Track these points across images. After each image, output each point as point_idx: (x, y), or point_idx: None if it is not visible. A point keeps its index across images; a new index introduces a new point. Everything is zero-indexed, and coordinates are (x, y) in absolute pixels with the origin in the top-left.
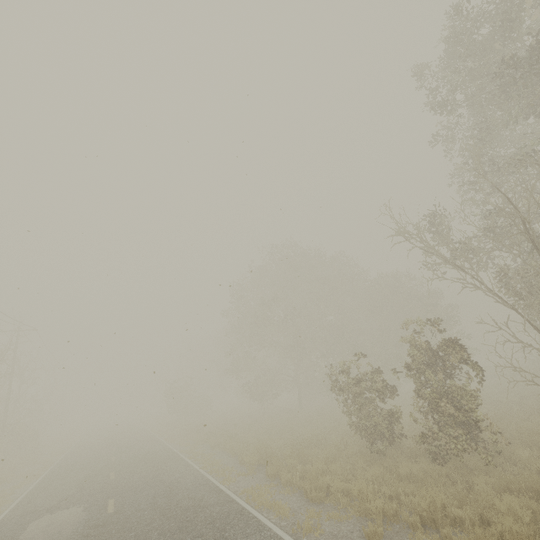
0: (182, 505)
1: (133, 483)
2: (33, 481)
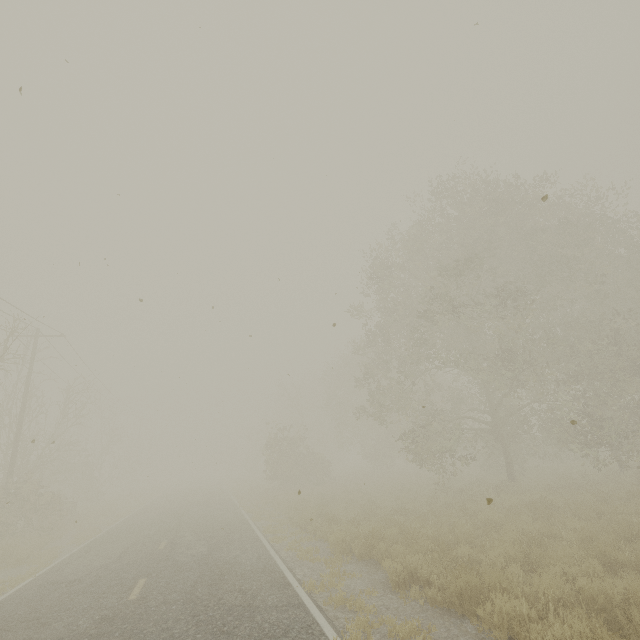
0: None
1: None
2: None
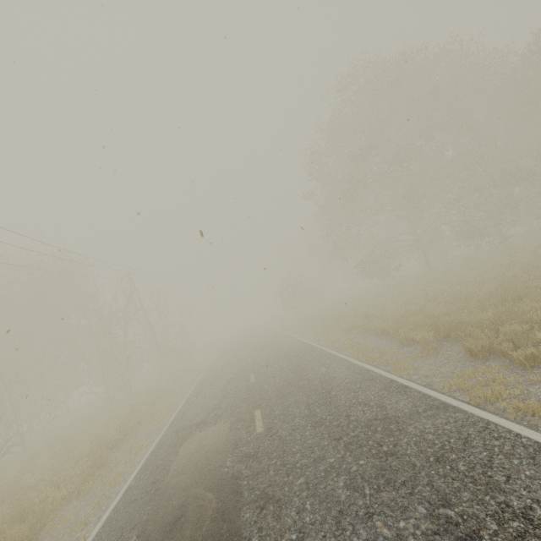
0: (357, 419)
1: (276, 385)
2: (189, 389)
